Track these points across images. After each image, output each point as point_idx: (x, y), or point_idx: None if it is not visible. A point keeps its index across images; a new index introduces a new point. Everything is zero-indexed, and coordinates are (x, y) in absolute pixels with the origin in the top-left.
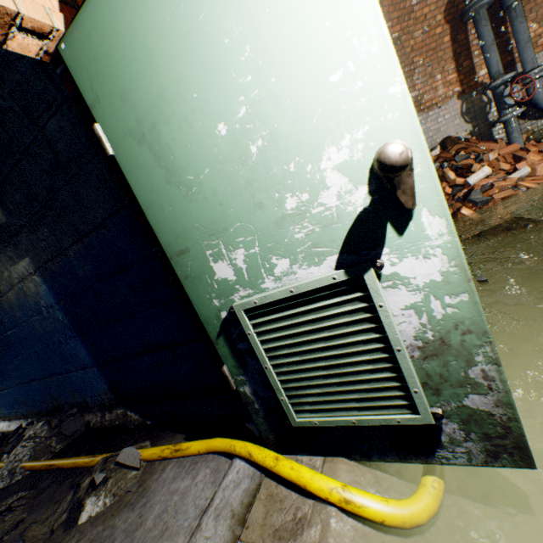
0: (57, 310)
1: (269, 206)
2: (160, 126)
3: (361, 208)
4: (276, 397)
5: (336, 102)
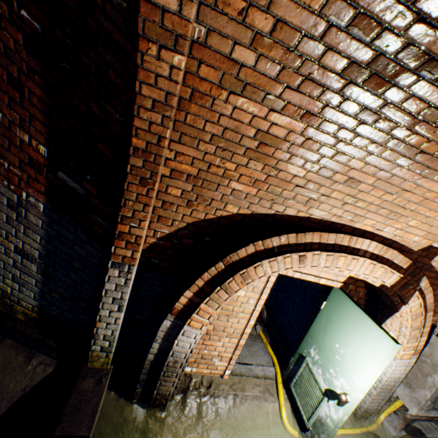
0: None
1: (328, 363)
2: (331, 324)
3: (337, 391)
4: (293, 377)
5: (351, 378)
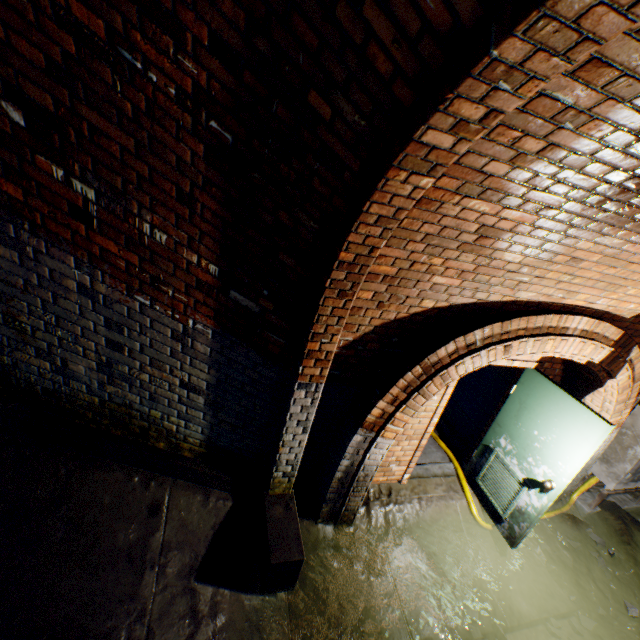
0: None
1: (525, 452)
2: (526, 410)
3: (538, 479)
4: (479, 470)
5: (555, 465)
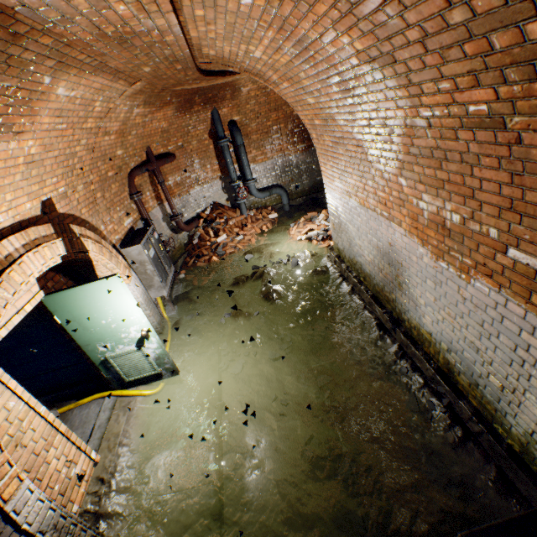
0: None
1: (118, 336)
2: (83, 319)
3: (140, 336)
4: (121, 376)
5: (133, 321)
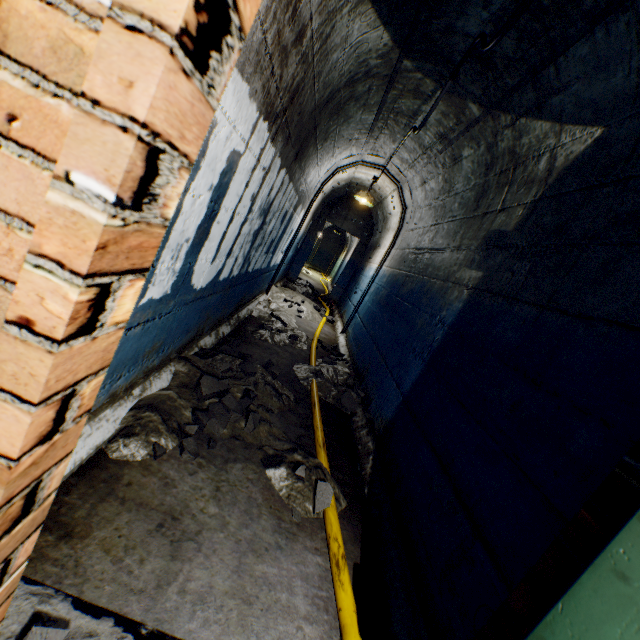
0: (442, 329)
1: None
2: None
3: None
4: None
5: None
